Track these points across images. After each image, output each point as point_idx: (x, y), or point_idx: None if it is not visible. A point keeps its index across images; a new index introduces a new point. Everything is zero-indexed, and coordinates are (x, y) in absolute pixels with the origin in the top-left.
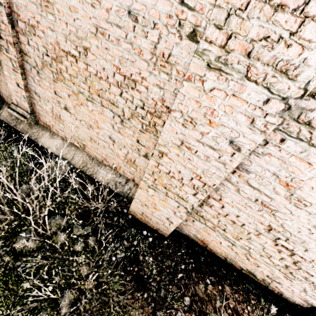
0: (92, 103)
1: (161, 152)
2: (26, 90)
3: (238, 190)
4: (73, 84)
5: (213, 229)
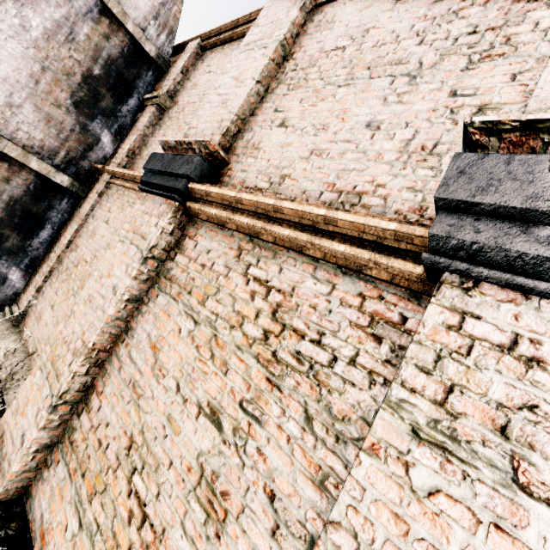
0: (74, 298)
1: (72, 312)
2: (39, 290)
3: (120, 369)
4: (73, 282)
5: (72, 479)
